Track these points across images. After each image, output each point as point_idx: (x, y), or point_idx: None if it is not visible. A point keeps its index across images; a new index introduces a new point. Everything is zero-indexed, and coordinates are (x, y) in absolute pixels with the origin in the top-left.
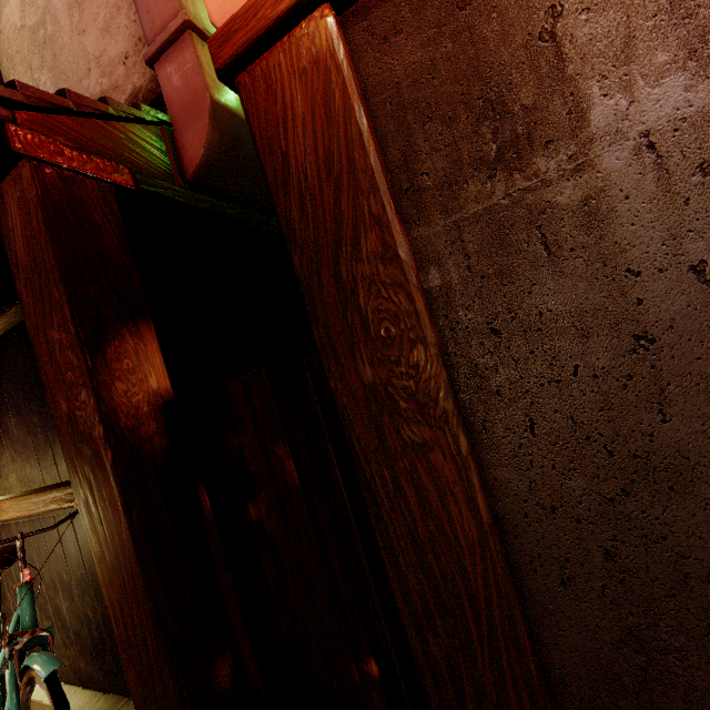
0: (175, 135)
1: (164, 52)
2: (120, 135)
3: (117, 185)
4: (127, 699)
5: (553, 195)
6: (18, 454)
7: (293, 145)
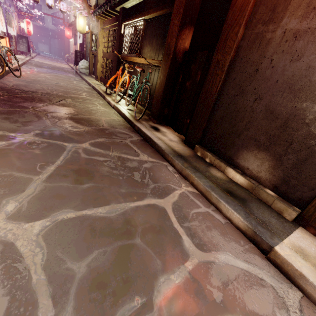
0: None
1: None
2: None
3: None
4: (148, 111)
5: (267, 35)
6: (152, 50)
7: None
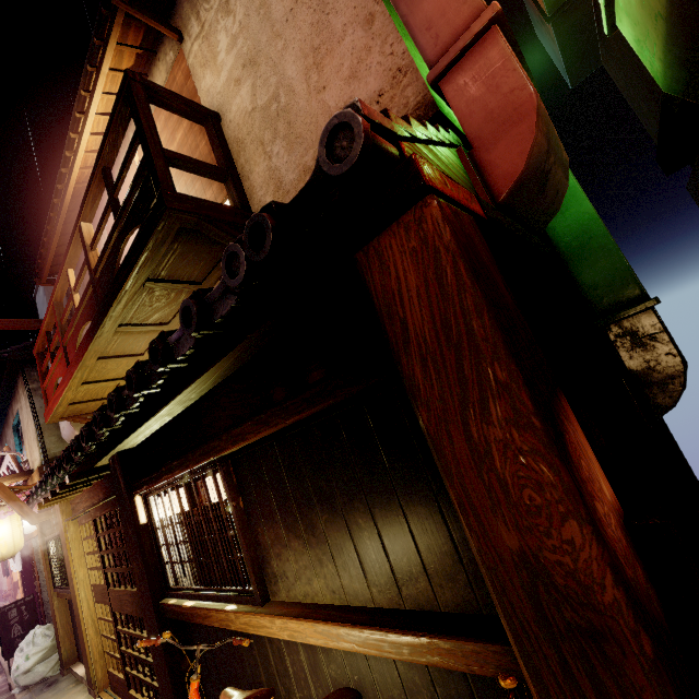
0: (476, 154)
1: (455, 64)
2: (445, 161)
3: (475, 217)
4: None
5: None
6: (328, 557)
7: None
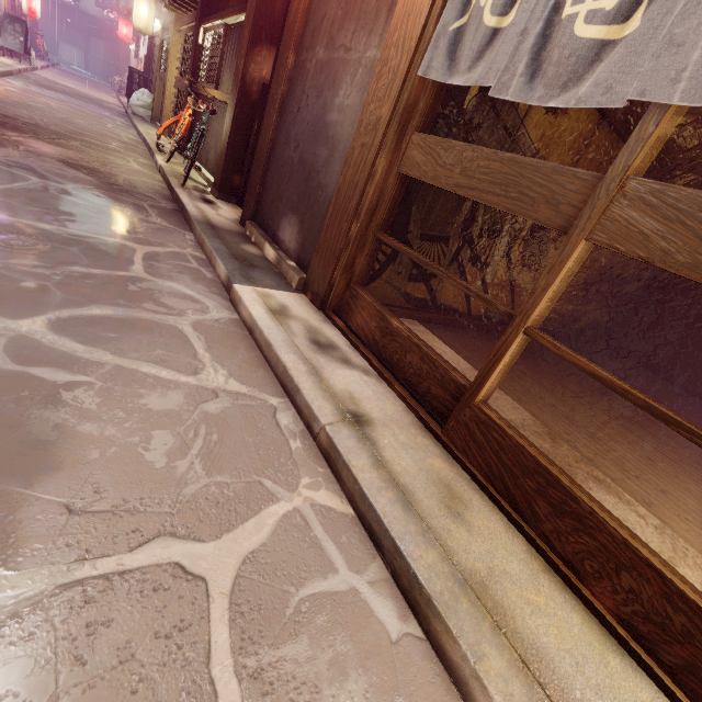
0: None
1: None
2: None
3: None
4: None
5: (308, 65)
6: (231, 78)
7: (292, 12)
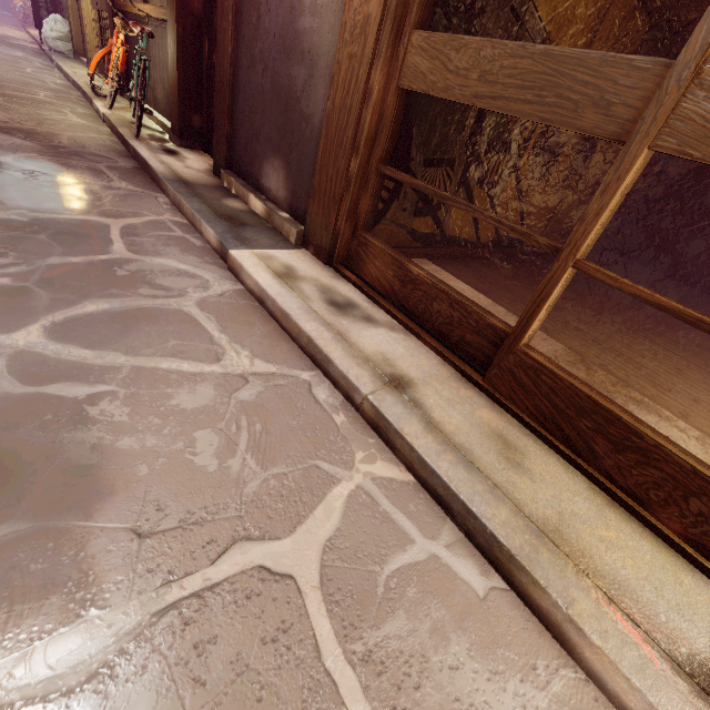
0: None
1: None
2: None
3: None
4: None
5: None
6: None
7: None
